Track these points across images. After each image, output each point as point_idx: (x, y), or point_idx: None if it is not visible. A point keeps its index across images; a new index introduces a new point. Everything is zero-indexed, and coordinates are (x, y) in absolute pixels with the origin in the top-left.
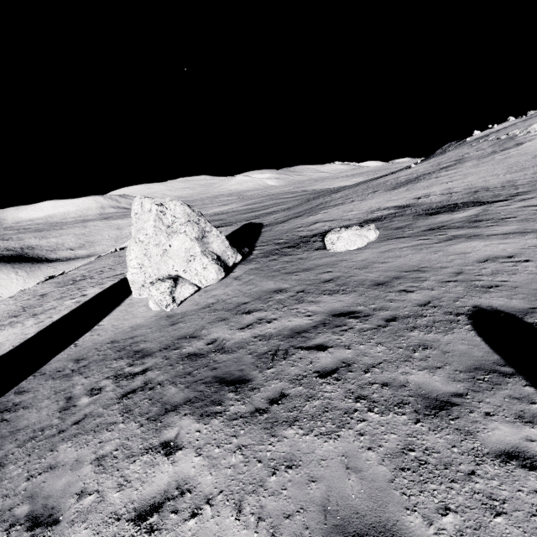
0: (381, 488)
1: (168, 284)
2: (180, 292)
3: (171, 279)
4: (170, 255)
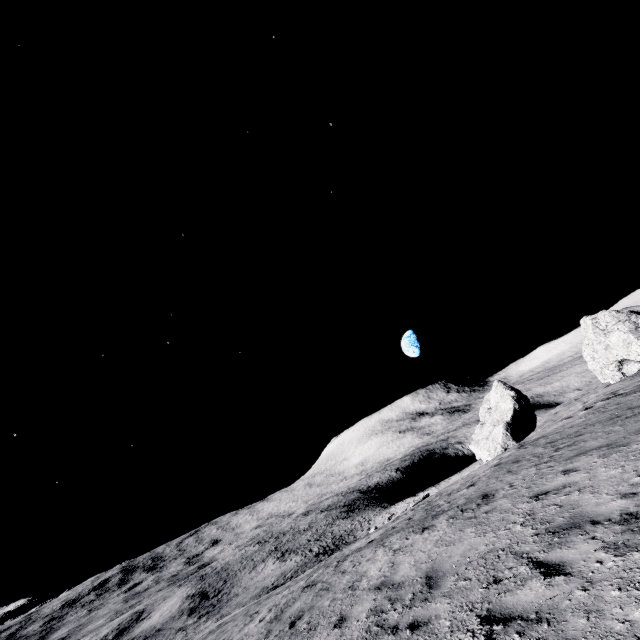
0: (632, 379)
1: (614, 365)
2: (627, 369)
3: (616, 362)
4: (611, 347)
